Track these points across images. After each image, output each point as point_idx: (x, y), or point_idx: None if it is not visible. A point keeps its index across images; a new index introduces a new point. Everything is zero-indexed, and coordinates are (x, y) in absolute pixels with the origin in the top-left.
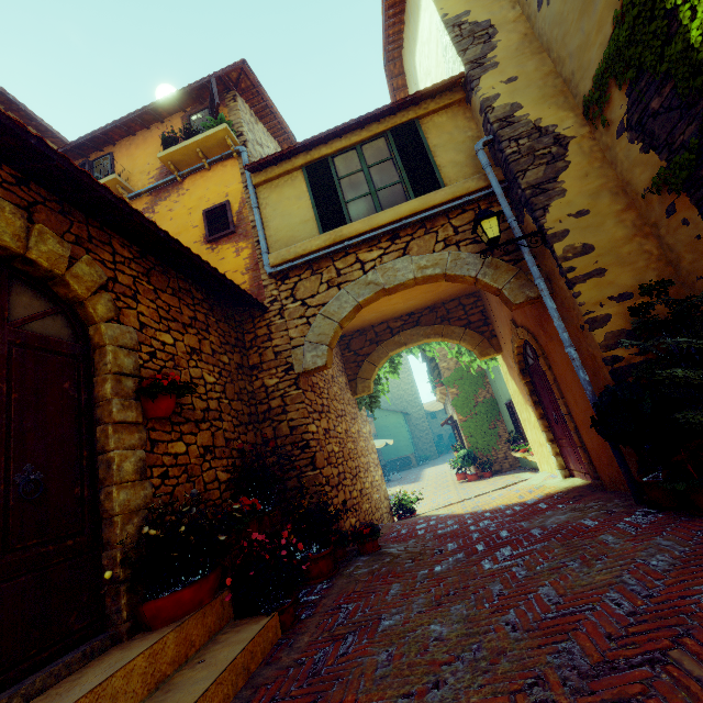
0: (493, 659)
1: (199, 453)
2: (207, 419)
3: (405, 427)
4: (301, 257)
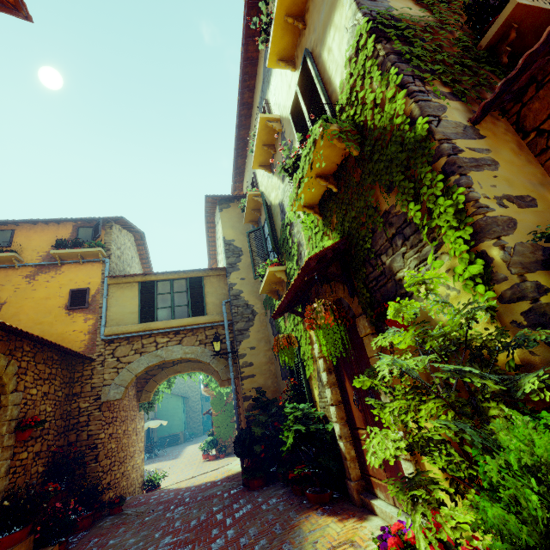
0: (145, 545)
1: (33, 456)
2: (41, 435)
3: (182, 409)
4: (124, 333)
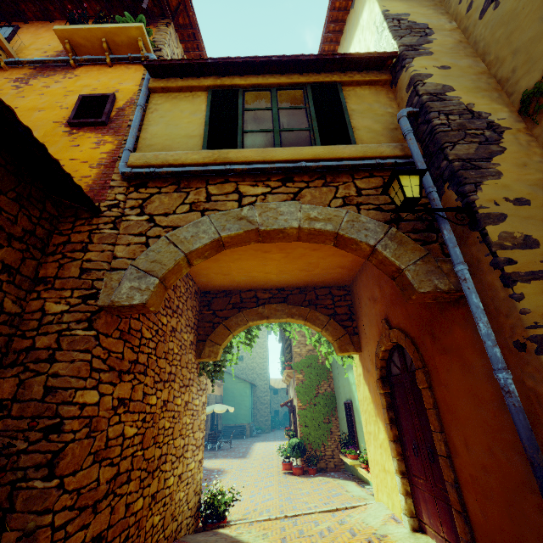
0: None
1: None
2: None
3: (249, 397)
4: (170, 167)
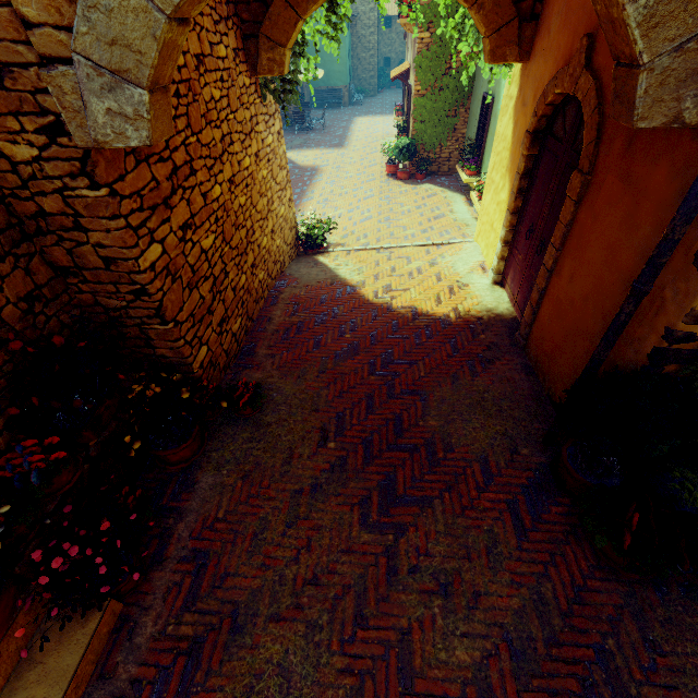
0: None
1: None
2: None
3: (345, 42)
4: None
